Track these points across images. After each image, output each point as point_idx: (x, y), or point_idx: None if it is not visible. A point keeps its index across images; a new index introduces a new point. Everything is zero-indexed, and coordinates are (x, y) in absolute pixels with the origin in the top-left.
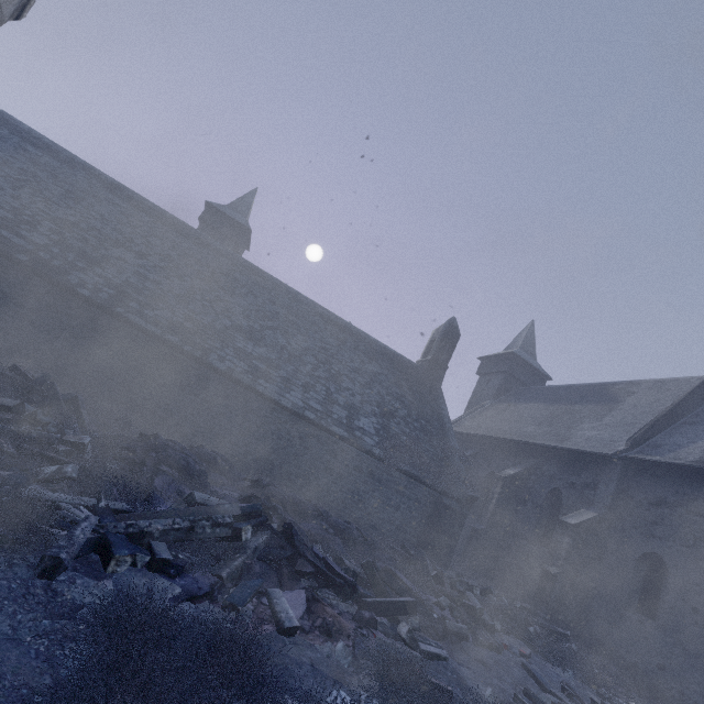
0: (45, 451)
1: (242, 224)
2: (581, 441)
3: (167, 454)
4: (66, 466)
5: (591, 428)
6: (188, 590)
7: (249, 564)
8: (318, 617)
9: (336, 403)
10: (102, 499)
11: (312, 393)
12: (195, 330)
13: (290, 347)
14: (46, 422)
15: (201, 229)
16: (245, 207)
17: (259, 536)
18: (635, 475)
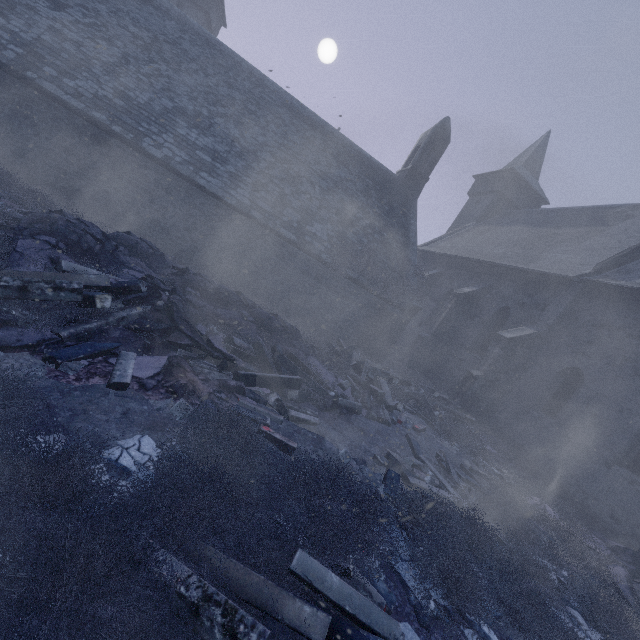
0: None
1: None
2: (548, 264)
3: (53, 227)
4: None
5: (565, 251)
6: (1, 340)
7: (105, 329)
8: (174, 380)
9: (288, 206)
10: None
11: (263, 193)
12: (126, 109)
13: (244, 140)
14: None
15: None
16: None
17: (135, 309)
18: (590, 299)
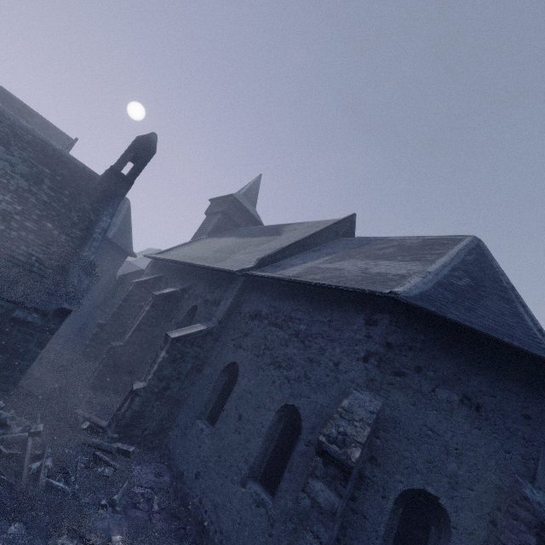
0: None
1: None
2: (229, 262)
3: None
4: None
5: (246, 253)
6: None
7: None
8: None
9: None
10: None
11: None
12: None
13: None
14: None
15: None
16: None
17: None
18: (251, 291)
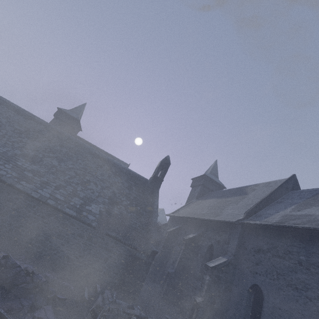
0: None
1: (75, 118)
2: (224, 216)
3: None
4: None
5: (231, 208)
6: None
7: None
8: None
9: (77, 196)
10: None
11: (61, 190)
12: None
13: (60, 166)
14: None
15: (54, 120)
16: (79, 111)
17: None
18: (248, 234)
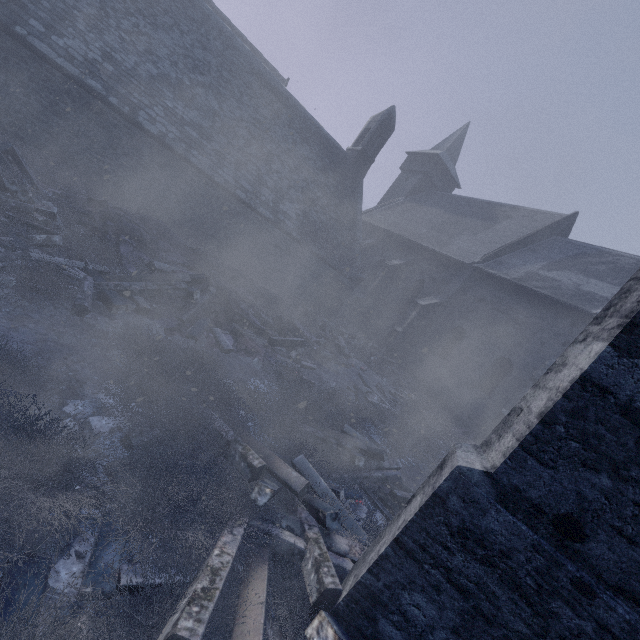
0: (27, 220)
1: None
2: (454, 250)
3: (123, 226)
4: (53, 237)
5: (466, 240)
6: (164, 326)
7: (199, 314)
8: (243, 345)
9: (265, 185)
10: (88, 263)
11: (244, 172)
12: (117, 76)
13: (223, 114)
14: (15, 191)
15: None
16: None
17: (204, 296)
18: (476, 280)
